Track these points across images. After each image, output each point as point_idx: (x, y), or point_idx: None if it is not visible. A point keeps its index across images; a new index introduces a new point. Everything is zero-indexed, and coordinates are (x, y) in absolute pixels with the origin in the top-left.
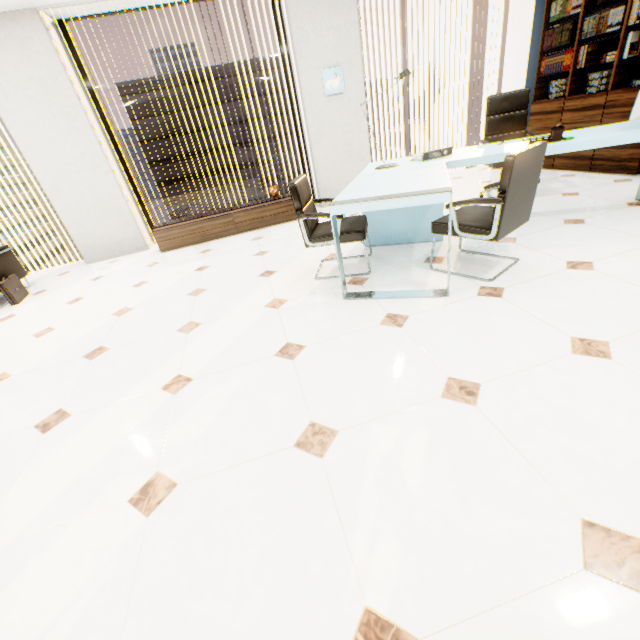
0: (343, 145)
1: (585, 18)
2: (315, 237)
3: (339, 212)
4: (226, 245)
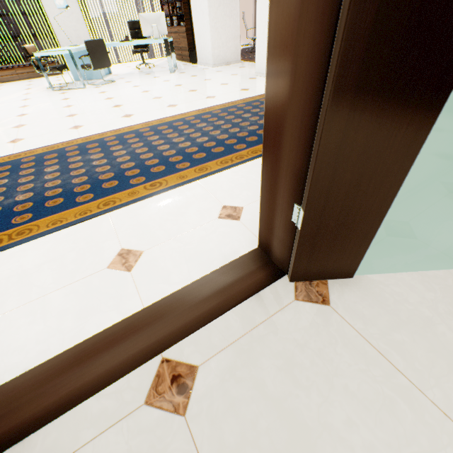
0: (76, 37)
1: None
2: (40, 69)
3: (37, 55)
4: (13, 84)
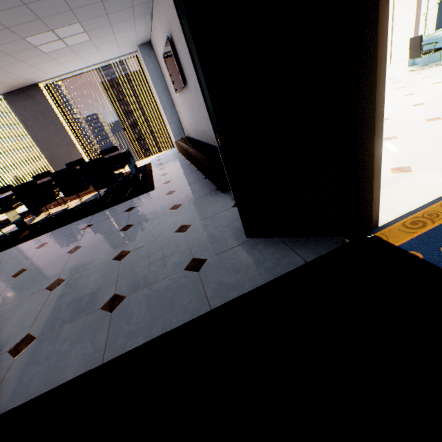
0: None
1: None
2: (423, 53)
3: None
4: None
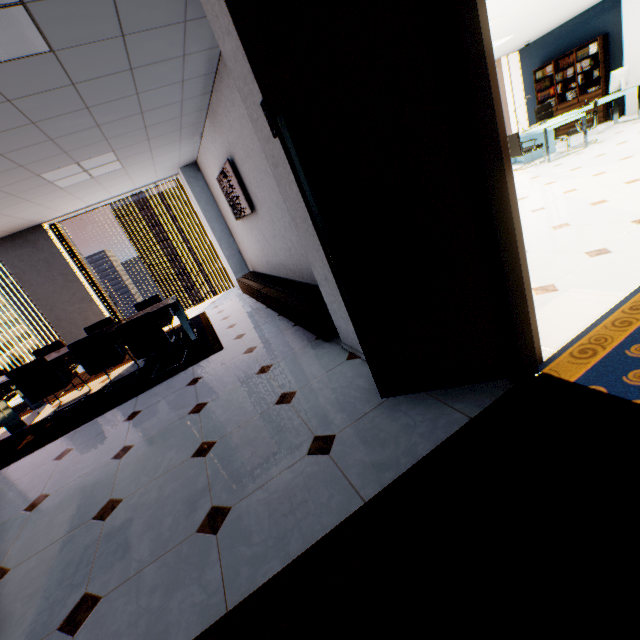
0: None
1: (555, 75)
2: (525, 151)
3: (549, 129)
4: None
